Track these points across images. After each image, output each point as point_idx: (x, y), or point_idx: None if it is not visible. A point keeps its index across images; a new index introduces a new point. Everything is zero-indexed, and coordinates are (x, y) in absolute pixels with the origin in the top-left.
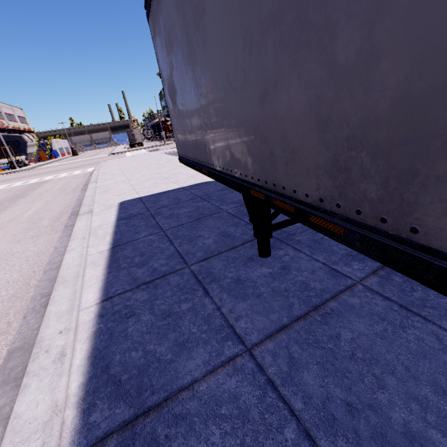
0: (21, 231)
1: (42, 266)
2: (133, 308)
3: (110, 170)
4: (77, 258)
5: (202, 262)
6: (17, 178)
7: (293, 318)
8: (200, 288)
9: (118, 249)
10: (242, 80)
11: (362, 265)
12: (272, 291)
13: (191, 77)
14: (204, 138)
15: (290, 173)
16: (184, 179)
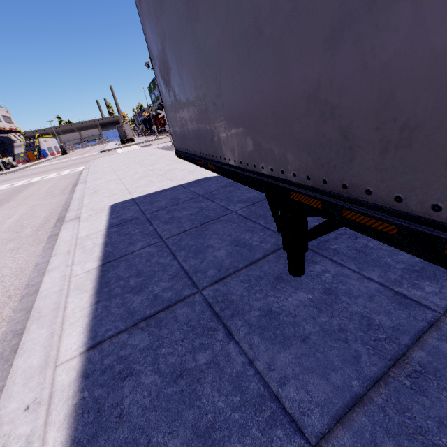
0: (0, 243)
1: (20, 289)
2: (130, 361)
3: (101, 169)
4: (59, 281)
5: (217, 285)
6: (4, 181)
7: (368, 382)
8: (220, 327)
9: (109, 267)
10: (285, 17)
11: (437, 285)
12: (322, 331)
13: (190, 42)
14: (211, 124)
15: (393, 167)
16: (181, 176)
